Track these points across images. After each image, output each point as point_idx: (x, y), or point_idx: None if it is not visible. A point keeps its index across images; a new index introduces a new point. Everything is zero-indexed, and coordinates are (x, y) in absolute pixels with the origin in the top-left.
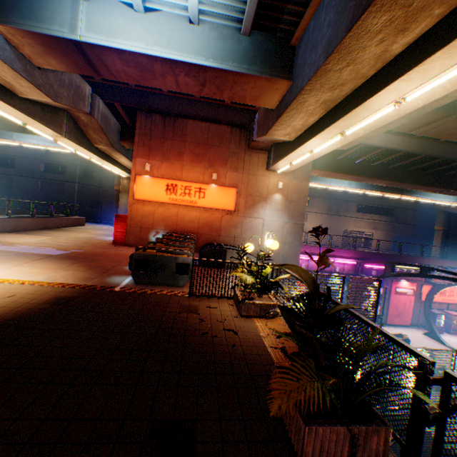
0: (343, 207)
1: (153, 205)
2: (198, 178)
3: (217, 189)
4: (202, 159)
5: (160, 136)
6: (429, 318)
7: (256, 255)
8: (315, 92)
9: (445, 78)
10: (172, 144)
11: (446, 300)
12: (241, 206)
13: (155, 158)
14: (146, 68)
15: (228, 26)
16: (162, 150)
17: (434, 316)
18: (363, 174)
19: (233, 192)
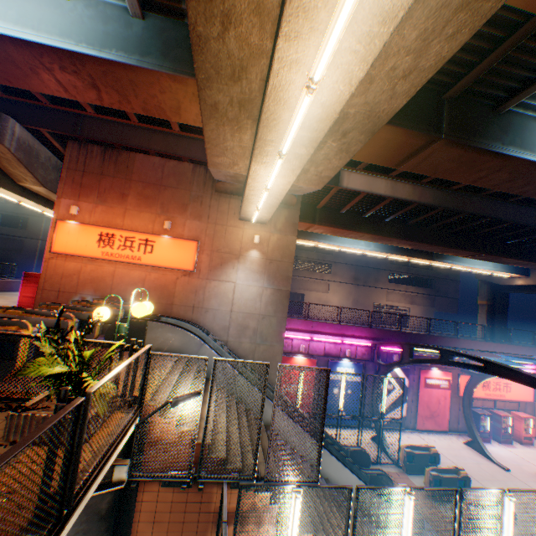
0: (373, 276)
1: (79, 260)
2: (147, 227)
3: (171, 242)
4: (153, 203)
5: (97, 172)
6: (470, 420)
7: (224, 333)
8: (218, 85)
9: (339, 24)
10: (113, 182)
11: (492, 396)
12: (205, 265)
13: (88, 199)
14: (3, 57)
15: (114, 5)
16: (99, 189)
17: (477, 418)
18: (375, 231)
19: (194, 246)
